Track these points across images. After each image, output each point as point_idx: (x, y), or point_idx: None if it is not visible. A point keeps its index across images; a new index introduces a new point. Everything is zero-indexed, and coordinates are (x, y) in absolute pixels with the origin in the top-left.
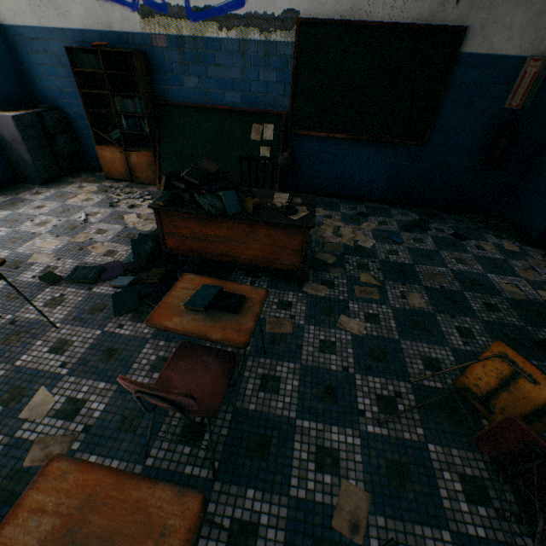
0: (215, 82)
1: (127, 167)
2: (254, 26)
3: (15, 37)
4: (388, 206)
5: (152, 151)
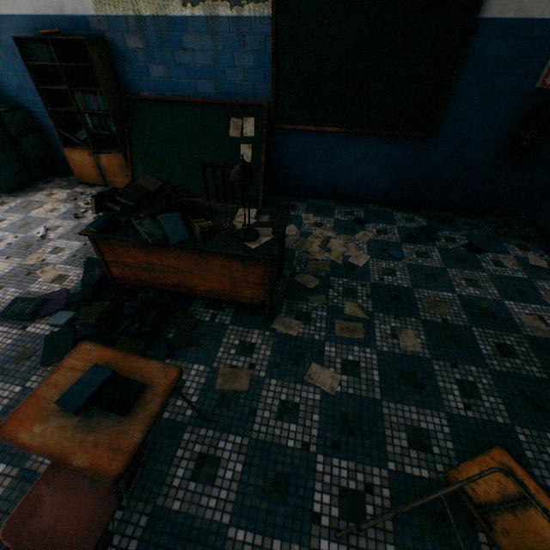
0: (185, 70)
1: (99, 171)
2: None
3: None
4: (391, 209)
5: (122, 152)
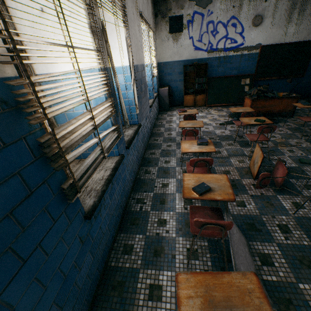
0: (229, 68)
1: (194, 101)
2: (245, 50)
3: (161, 65)
4: None
5: (205, 94)
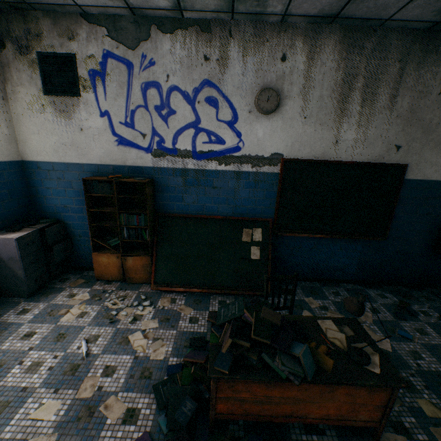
0: (211, 198)
1: (121, 269)
2: (247, 163)
3: (32, 168)
4: (362, 286)
5: (149, 255)
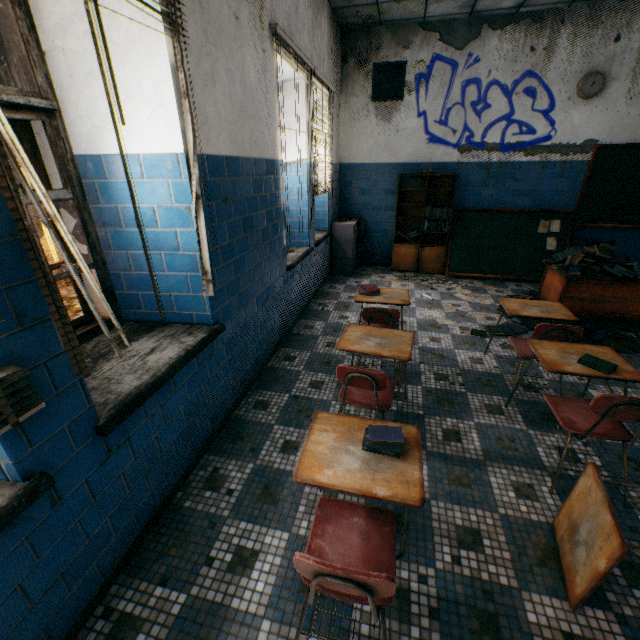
0: (509, 191)
1: (416, 260)
2: (555, 152)
3: (346, 171)
4: None
5: (445, 246)
